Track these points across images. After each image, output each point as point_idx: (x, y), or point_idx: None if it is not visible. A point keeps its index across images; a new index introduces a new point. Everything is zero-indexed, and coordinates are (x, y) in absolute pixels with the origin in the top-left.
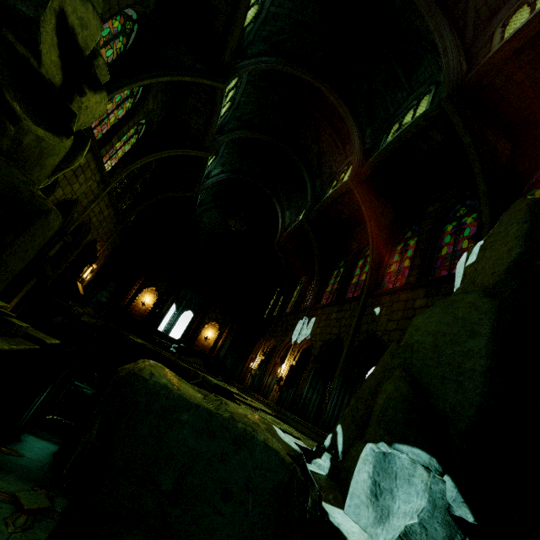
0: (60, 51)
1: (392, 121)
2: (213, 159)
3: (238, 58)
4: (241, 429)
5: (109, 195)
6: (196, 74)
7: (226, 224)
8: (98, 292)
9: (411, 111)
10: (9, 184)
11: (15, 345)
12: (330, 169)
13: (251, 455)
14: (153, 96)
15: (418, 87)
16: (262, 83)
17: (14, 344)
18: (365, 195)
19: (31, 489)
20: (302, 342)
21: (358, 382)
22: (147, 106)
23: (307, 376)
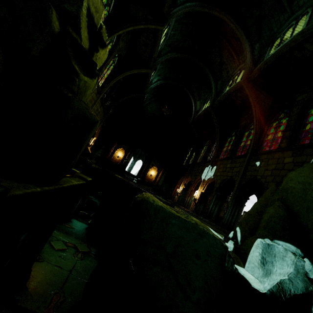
0: (87, 29)
1: (275, 37)
2: (153, 73)
3: (171, 7)
4: (202, 229)
5: (101, 100)
6: (147, 23)
7: (160, 110)
8: (96, 151)
9: (290, 29)
10: (82, 110)
11: (78, 181)
12: (227, 73)
13: (208, 240)
14: (122, 39)
15: (298, 10)
16: (185, 20)
17: (77, 181)
18: (252, 90)
19: (80, 243)
20: (208, 180)
21: (243, 204)
22: (119, 46)
23: (212, 199)
